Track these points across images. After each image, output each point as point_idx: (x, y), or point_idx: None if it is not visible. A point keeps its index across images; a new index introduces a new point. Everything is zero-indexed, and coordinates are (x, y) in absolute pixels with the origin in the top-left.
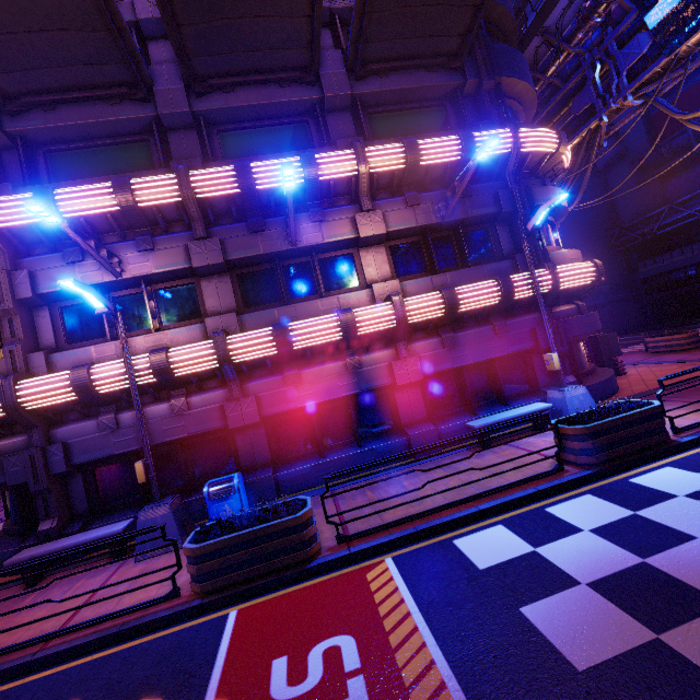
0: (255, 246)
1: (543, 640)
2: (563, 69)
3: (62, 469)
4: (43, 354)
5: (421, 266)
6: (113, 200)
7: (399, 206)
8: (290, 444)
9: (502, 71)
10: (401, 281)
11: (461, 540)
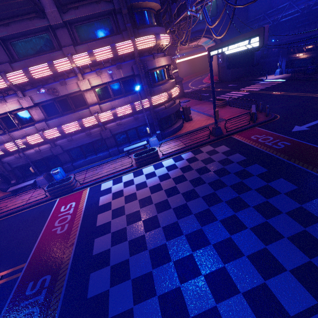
0: (43, 97)
1: (99, 202)
2: None
3: (10, 169)
4: None
5: (109, 95)
6: None
7: (94, 75)
8: (76, 155)
9: None
10: (100, 105)
11: (103, 184)
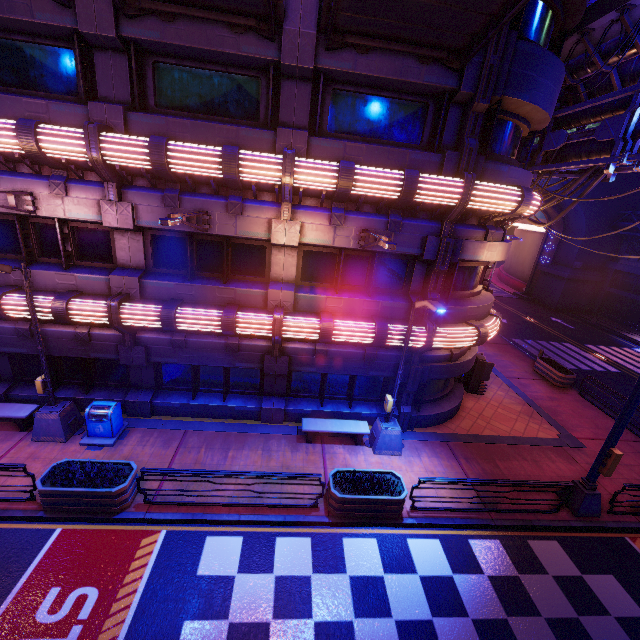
0: None
1: None
2: (630, 61)
3: None
4: None
5: (329, 275)
6: (18, 145)
7: (322, 221)
8: (174, 378)
9: (511, 87)
10: (299, 292)
11: (211, 539)
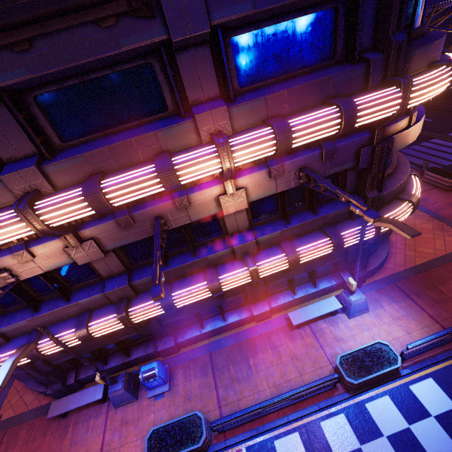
0: (128, 236)
1: None
2: None
3: (49, 370)
4: None
5: (274, 209)
6: None
7: (262, 177)
8: (181, 320)
9: None
10: (257, 237)
11: (278, 443)
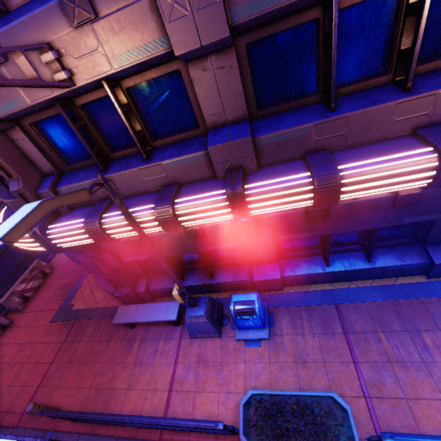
0: None
1: None
2: None
3: (118, 267)
4: (49, 192)
5: None
6: None
7: None
8: (294, 245)
9: None
10: None
11: None
